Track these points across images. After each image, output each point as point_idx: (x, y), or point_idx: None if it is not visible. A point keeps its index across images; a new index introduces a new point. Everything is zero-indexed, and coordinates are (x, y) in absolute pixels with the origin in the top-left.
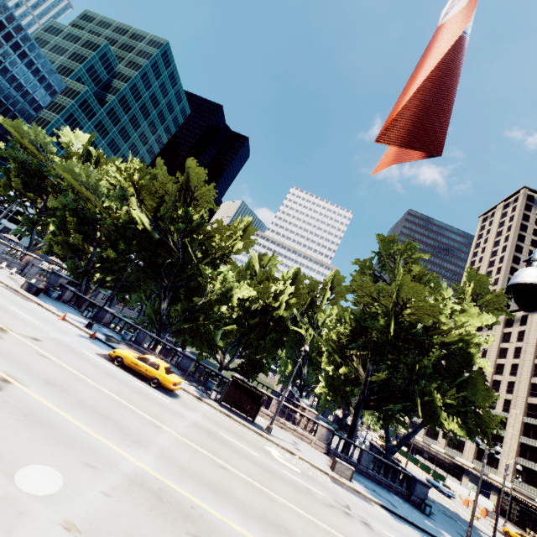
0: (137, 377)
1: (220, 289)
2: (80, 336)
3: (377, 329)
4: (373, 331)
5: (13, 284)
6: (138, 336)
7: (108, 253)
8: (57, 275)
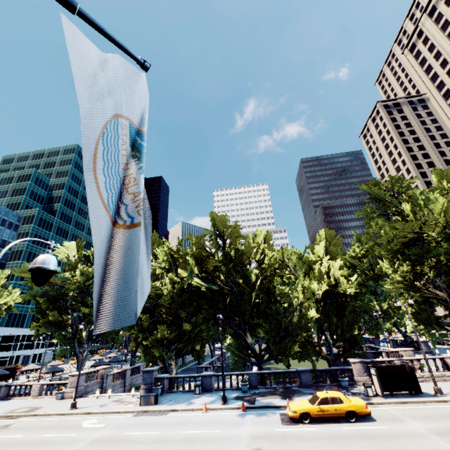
0: (331, 422)
1: (304, 298)
2: (242, 417)
3: (445, 253)
4: (440, 256)
5: (132, 407)
6: (249, 381)
7: (183, 326)
8: (148, 372)
